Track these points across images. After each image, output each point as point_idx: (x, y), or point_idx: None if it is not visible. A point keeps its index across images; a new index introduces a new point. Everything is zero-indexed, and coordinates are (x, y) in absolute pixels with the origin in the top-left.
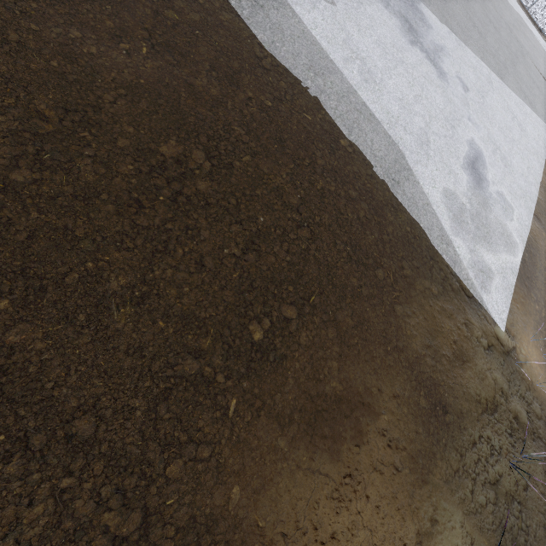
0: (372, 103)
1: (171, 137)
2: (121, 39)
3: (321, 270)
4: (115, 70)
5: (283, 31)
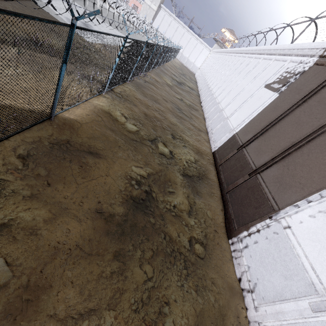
0: None
1: None
2: None
3: None
4: None
5: None
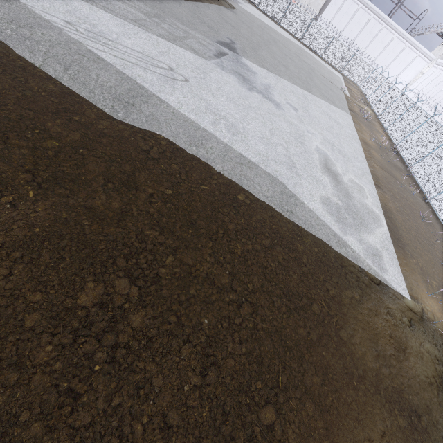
0: (246, 151)
1: (87, 279)
2: (0, 192)
3: (274, 340)
4: (1, 231)
5: (158, 119)
